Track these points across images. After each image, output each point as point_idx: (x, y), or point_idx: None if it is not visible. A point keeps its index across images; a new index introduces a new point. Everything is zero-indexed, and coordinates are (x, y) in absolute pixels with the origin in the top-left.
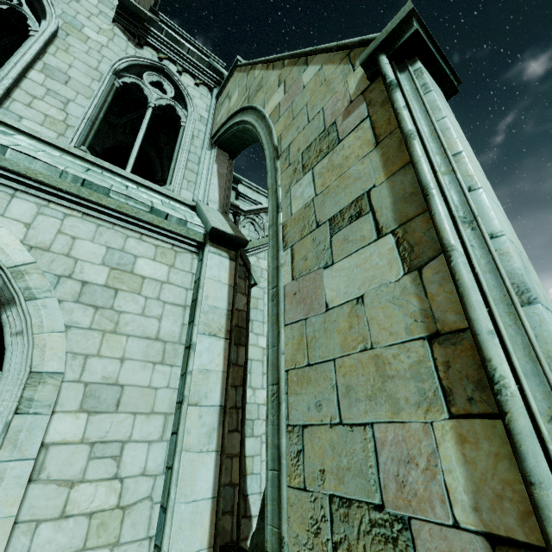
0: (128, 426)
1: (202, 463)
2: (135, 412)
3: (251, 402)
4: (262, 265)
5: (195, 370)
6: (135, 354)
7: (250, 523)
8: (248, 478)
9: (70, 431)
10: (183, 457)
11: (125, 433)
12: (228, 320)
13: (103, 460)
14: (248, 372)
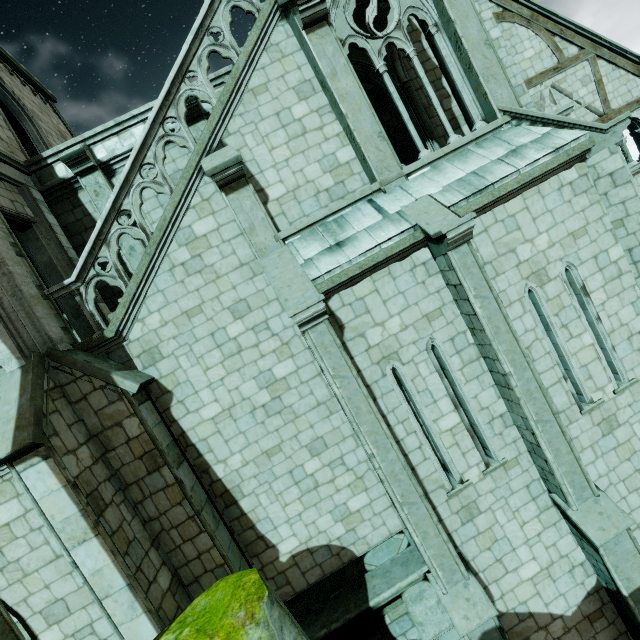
0: (86, 616)
1: (138, 624)
2: (84, 606)
3: (227, 473)
4: (153, 324)
5: (88, 577)
6: (52, 577)
7: (276, 549)
8: (258, 525)
9: (55, 637)
10: (121, 629)
11: (87, 619)
12: (88, 518)
13: (86, 637)
14: (209, 451)
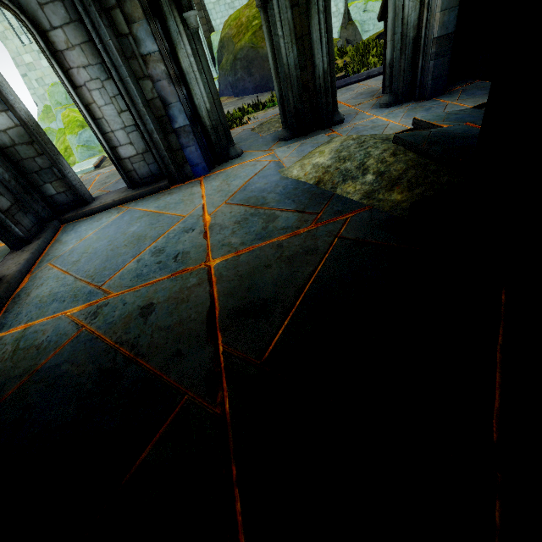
0: None
1: None
2: None
3: (215, 25)
4: None
5: None
6: None
7: None
8: None
9: None
10: None
11: None
12: None
13: None
14: (211, 15)
